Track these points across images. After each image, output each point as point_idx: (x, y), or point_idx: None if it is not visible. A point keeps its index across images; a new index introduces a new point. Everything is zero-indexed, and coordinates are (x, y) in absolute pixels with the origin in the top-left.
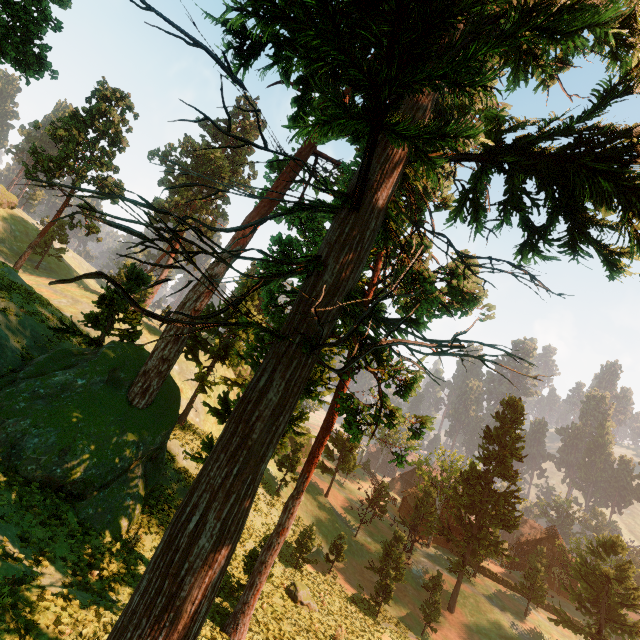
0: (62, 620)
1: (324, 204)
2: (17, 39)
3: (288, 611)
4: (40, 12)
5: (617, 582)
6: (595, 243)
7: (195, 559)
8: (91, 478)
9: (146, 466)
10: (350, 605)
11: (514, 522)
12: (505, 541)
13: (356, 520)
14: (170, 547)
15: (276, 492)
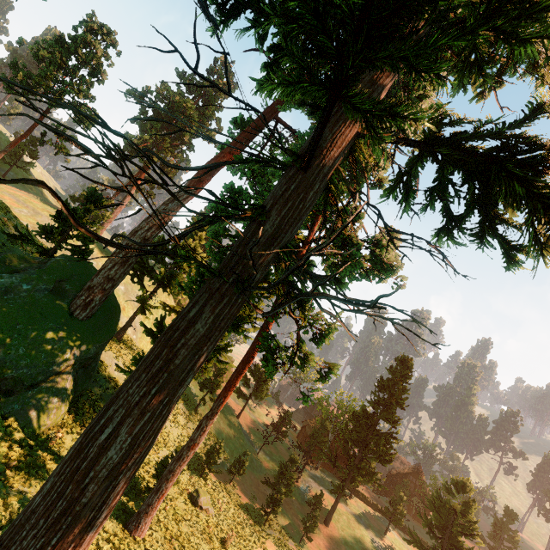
0: None
1: (276, 160)
2: None
3: (188, 514)
4: None
5: (461, 515)
6: (500, 238)
7: (101, 469)
8: (21, 377)
9: (78, 372)
10: (243, 512)
11: (389, 458)
12: (380, 473)
13: (260, 440)
14: (79, 455)
15: (195, 409)
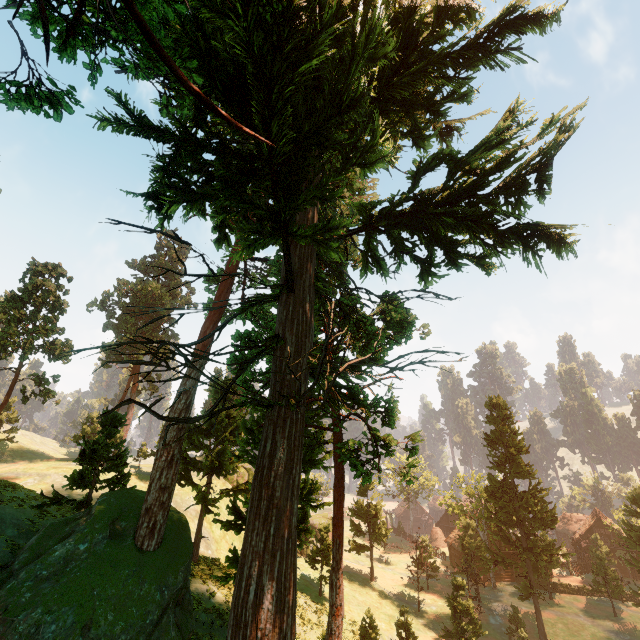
0: None
1: (267, 297)
2: None
3: None
4: None
5: None
6: (466, 256)
7: (265, 626)
8: None
9: (175, 613)
10: None
11: (552, 516)
12: (555, 540)
13: (413, 593)
14: (239, 627)
15: (319, 596)
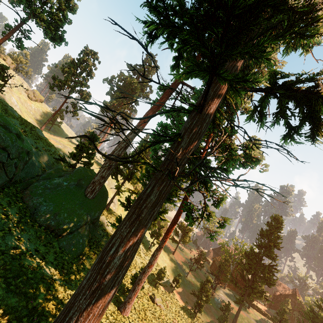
0: (50, 289)
1: (184, 109)
2: (53, 28)
3: (150, 307)
4: (63, 16)
5: None
6: None
7: (111, 268)
8: (66, 228)
9: (90, 226)
10: (181, 310)
11: (273, 282)
12: (267, 291)
13: (187, 269)
14: (101, 261)
15: (148, 248)
